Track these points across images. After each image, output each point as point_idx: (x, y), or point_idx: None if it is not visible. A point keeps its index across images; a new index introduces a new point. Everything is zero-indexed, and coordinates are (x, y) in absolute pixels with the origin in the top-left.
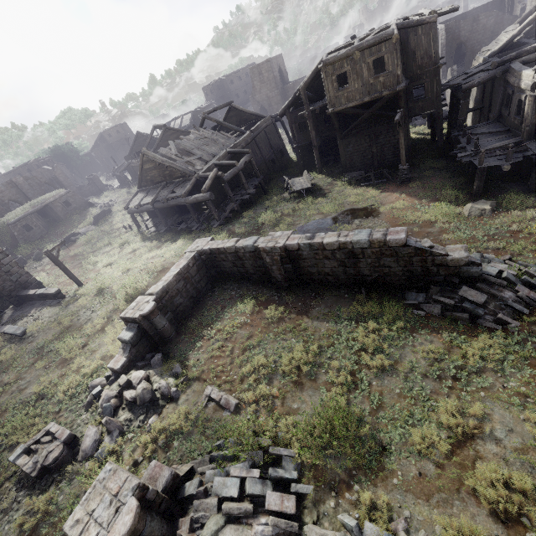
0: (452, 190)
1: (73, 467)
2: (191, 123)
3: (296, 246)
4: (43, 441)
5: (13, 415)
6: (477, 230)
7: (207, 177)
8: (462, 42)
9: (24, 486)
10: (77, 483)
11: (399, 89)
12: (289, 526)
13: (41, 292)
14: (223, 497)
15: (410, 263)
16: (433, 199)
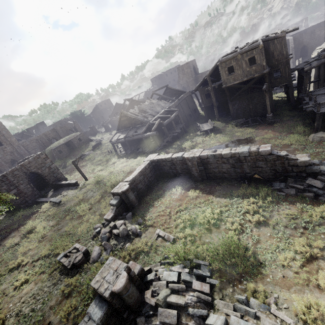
0: (301, 127)
1: (87, 266)
2: (144, 97)
3: (206, 156)
4: (72, 252)
5: (55, 241)
6: (318, 149)
7: (154, 124)
8: (305, 45)
9: (63, 273)
10: (90, 273)
11: (264, 72)
12: (206, 298)
13: (68, 182)
14: (168, 281)
15: (274, 165)
16: (289, 133)
